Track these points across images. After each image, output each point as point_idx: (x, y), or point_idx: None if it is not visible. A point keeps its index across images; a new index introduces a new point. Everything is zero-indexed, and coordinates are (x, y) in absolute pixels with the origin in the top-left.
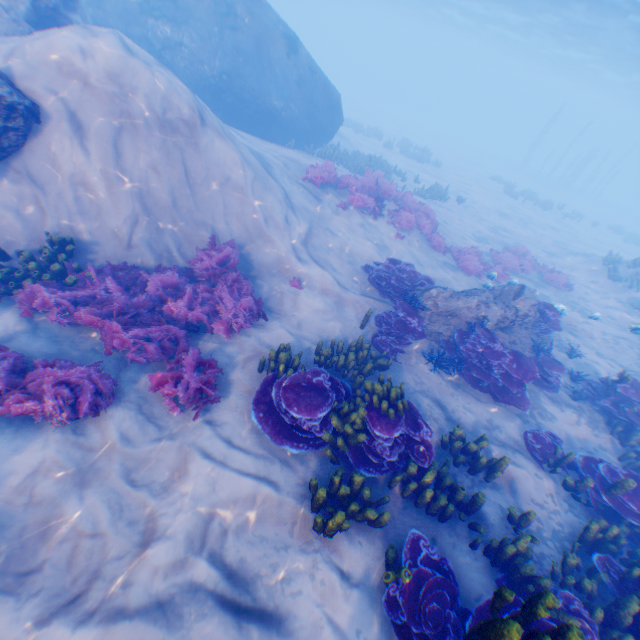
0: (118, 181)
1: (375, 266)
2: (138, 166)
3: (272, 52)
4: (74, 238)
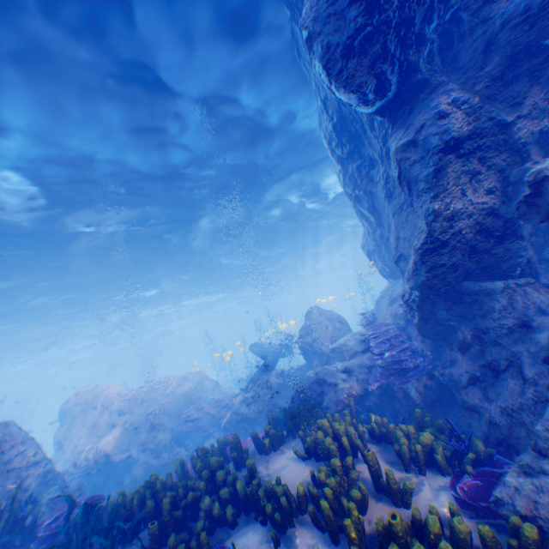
0: None
1: None
2: None
3: None
4: None
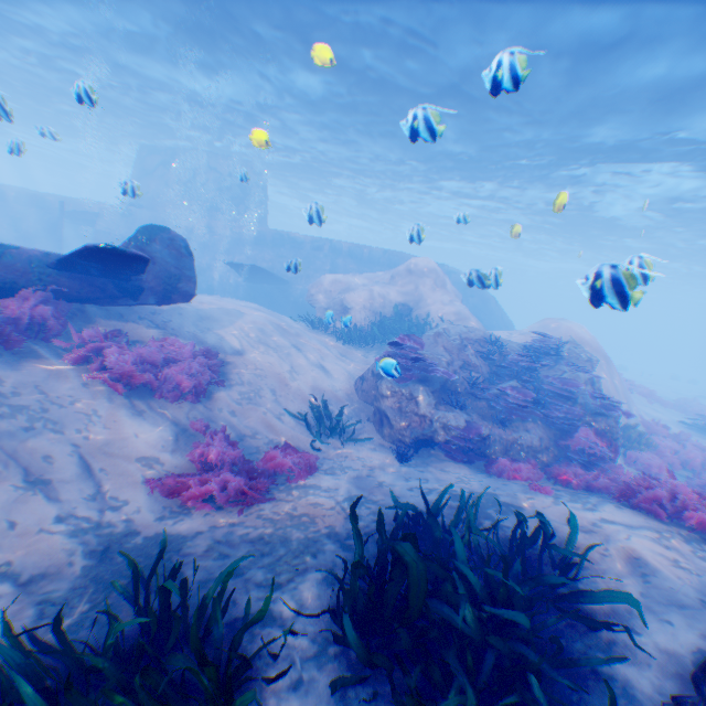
0: (614, 389)
1: (670, 420)
2: (614, 380)
3: (488, 304)
4: (618, 424)
